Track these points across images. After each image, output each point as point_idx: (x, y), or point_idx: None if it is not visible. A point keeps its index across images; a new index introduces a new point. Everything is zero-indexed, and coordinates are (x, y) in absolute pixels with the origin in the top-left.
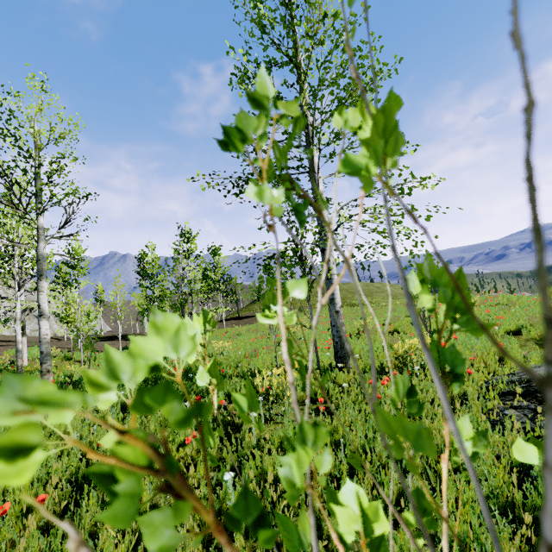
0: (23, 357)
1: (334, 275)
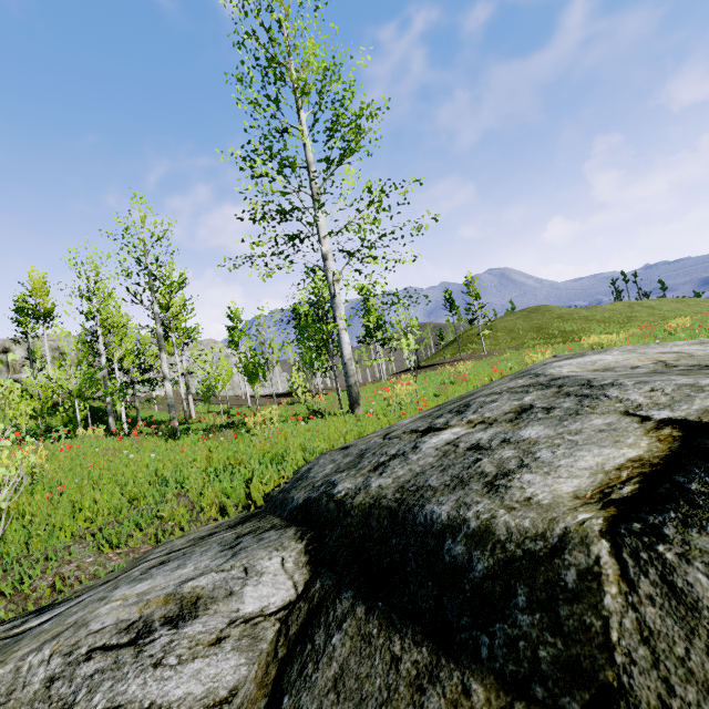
0: (192, 412)
1: (341, 330)
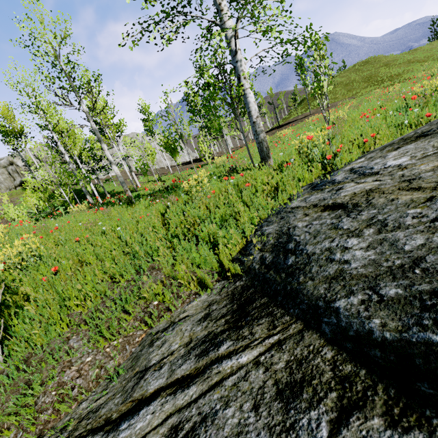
0: (137, 183)
1: (246, 90)
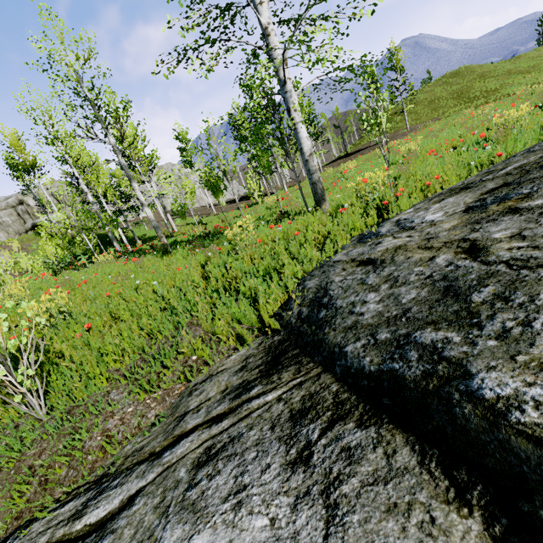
0: (173, 227)
1: (297, 124)
